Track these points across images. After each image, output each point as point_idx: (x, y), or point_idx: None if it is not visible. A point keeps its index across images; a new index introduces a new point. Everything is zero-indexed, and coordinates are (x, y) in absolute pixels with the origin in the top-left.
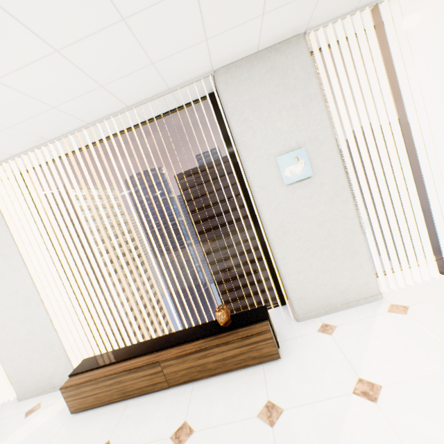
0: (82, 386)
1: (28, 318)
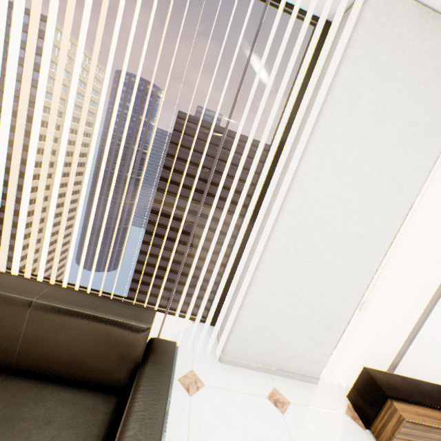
0: (432, 431)
1: (338, 277)
